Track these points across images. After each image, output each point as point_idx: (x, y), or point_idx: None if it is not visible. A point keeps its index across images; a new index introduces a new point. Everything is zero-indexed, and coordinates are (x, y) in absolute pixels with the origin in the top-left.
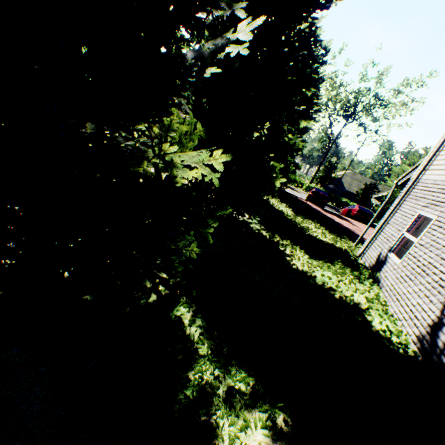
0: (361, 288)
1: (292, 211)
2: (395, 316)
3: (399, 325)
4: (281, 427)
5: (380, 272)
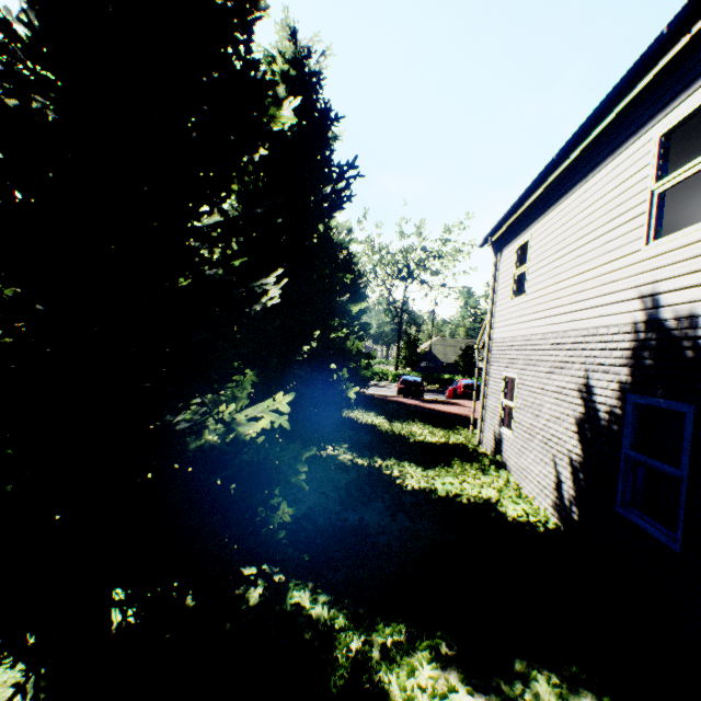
0: (488, 480)
1: (384, 418)
2: (531, 495)
3: (537, 504)
4: (446, 651)
5: (502, 453)
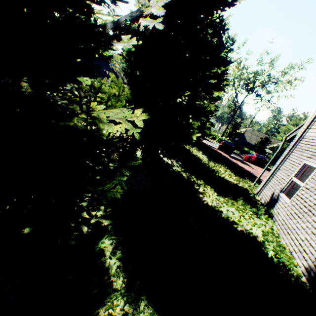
0: (258, 222)
1: (206, 157)
2: (287, 247)
3: (290, 256)
4: None
5: (273, 208)
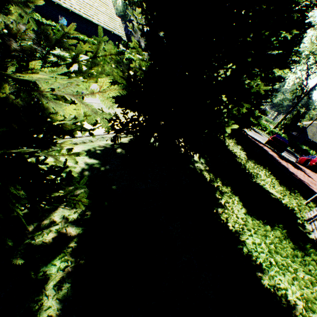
0: (301, 275)
1: (245, 154)
2: None
3: None
4: None
5: None
